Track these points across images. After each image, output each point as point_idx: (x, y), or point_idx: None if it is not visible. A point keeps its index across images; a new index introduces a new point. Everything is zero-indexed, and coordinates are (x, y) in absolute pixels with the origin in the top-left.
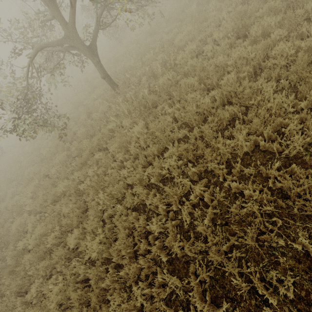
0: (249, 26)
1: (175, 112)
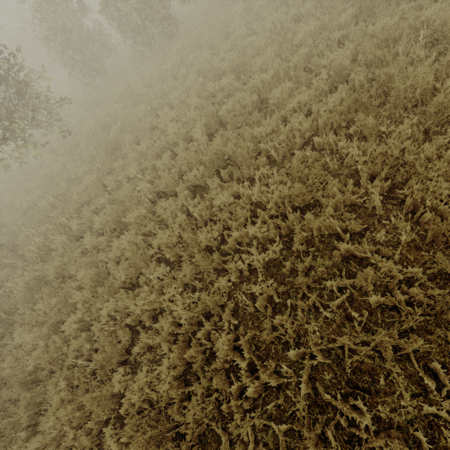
0: (129, 222)
1: (18, 353)
